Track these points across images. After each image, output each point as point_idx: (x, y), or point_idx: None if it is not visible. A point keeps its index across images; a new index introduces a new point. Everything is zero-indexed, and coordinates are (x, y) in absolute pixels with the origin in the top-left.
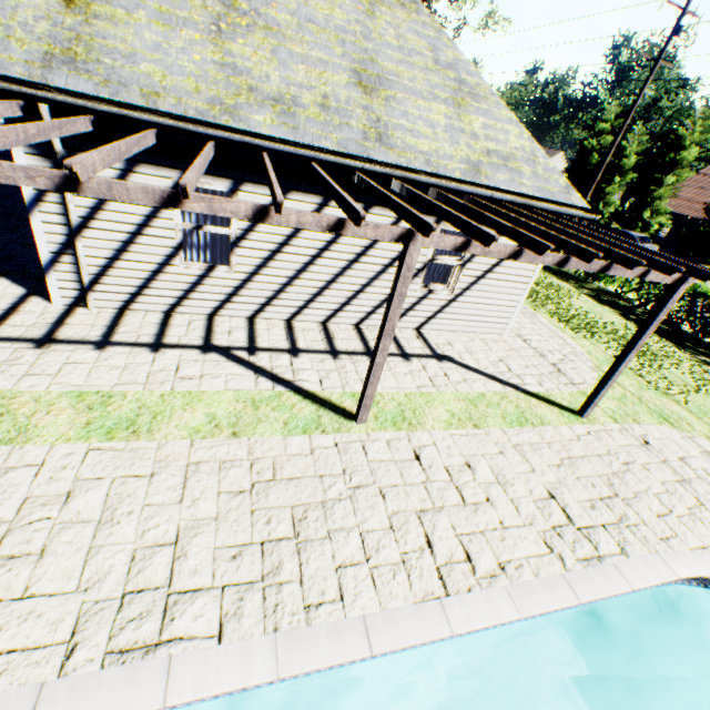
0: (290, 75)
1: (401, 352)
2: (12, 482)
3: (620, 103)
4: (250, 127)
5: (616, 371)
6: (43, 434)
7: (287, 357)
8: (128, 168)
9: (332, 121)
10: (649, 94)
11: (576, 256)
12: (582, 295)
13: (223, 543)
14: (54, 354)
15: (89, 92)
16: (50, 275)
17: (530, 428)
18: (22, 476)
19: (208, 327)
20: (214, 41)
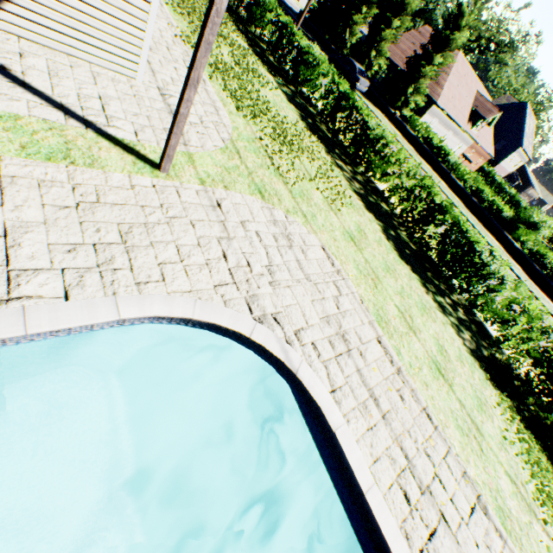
0: None
1: None
2: None
3: None
4: None
5: (179, 114)
6: None
7: None
8: None
9: None
10: None
11: None
12: (280, 91)
13: None
14: None
15: None
16: None
17: (63, 166)
18: None
19: None
20: None
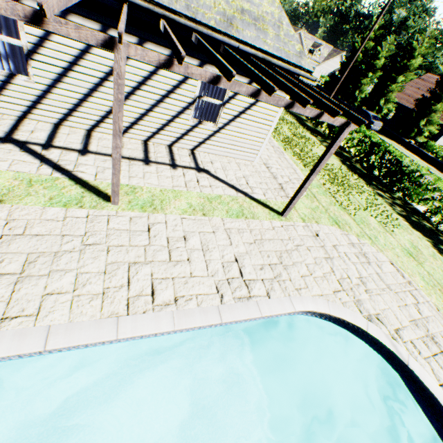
0: None
1: (172, 163)
2: None
3: (384, 19)
4: None
5: (303, 187)
6: None
7: (76, 155)
8: None
9: None
10: (403, 14)
11: (264, 90)
12: (322, 146)
13: None
14: None
15: None
16: None
17: (243, 220)
18: None
19: (14, 126)
20: None
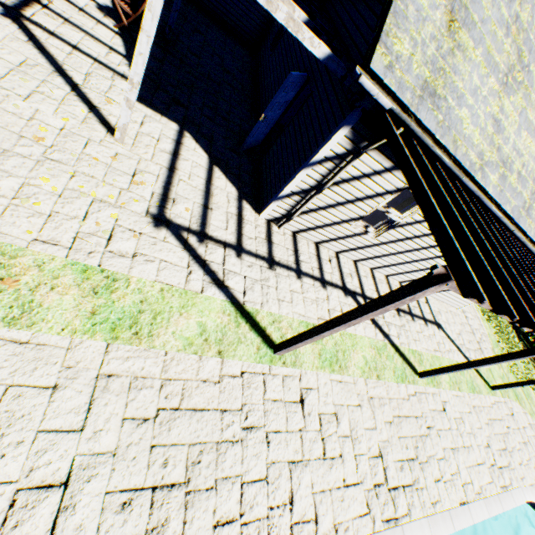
0: (517, 140)
1: (422, 315)
2: (309, 400)
3: None
4: (485, 183)
5: (532, 384)
6: (305, 360)
7: None
8: (390, 168)
9: (517, 188)
10: None
11: None
12: None
13: (396, 459)
14: (280, 278)
15: (432, 129)
16: (276, 202)
17: (476, 395)
18: (311, 396)
19: (339, 266)
20: (499, 93)
